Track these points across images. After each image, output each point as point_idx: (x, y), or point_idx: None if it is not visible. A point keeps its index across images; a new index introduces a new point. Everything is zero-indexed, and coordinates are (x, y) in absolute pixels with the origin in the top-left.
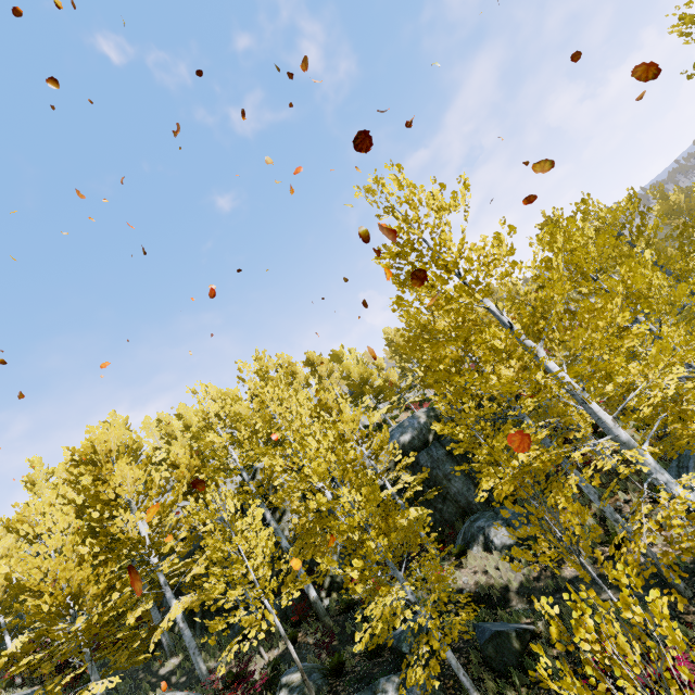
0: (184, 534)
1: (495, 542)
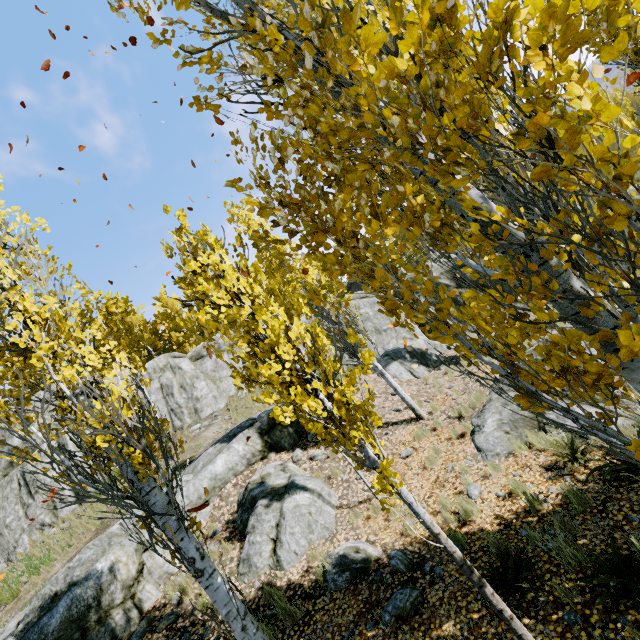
0: None
1: None
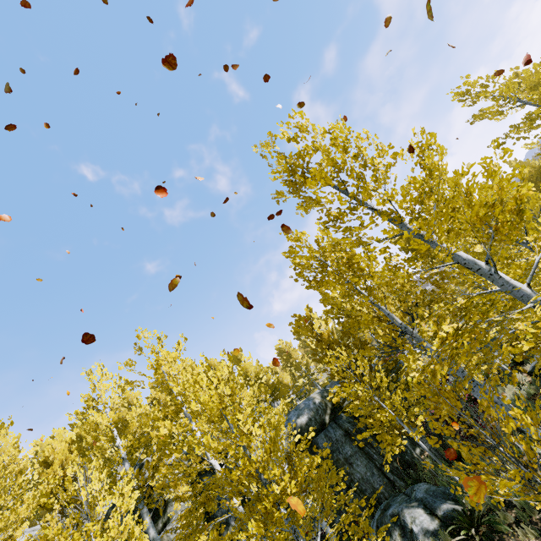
0: None
1: (416, 530)
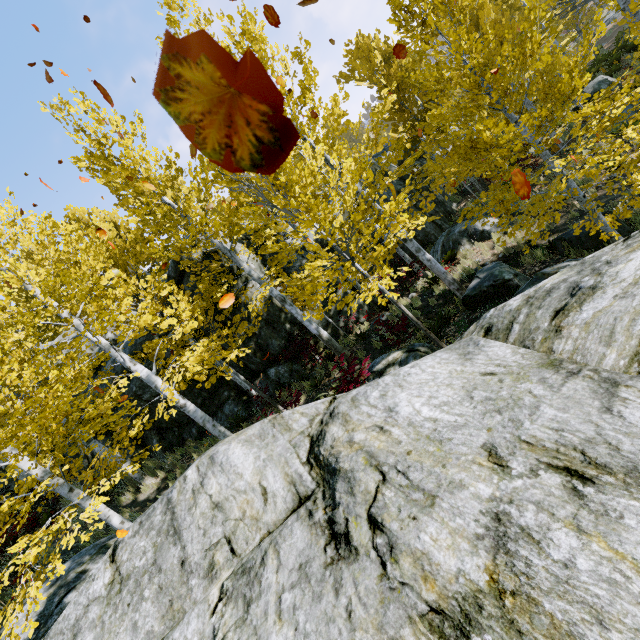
0: (123, 317)
1: (488, 229)
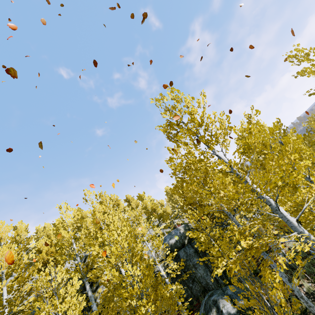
0: (32, 298)
1: (224, 311)
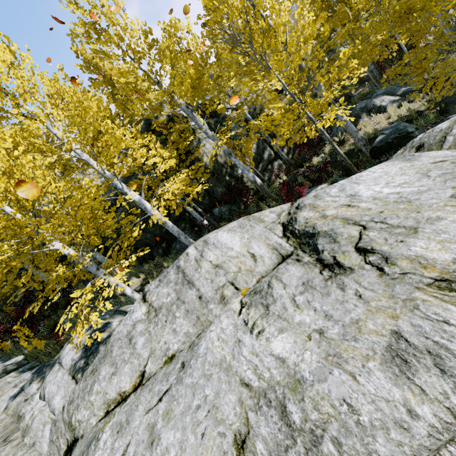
0: (115, 160)
1: (384, 105)
